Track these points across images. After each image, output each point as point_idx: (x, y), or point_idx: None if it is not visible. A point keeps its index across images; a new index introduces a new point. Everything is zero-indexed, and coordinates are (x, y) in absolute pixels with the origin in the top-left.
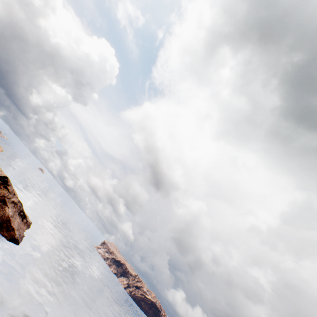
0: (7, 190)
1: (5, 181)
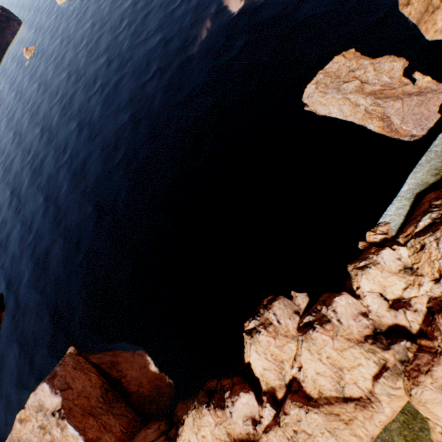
0: None
1: None
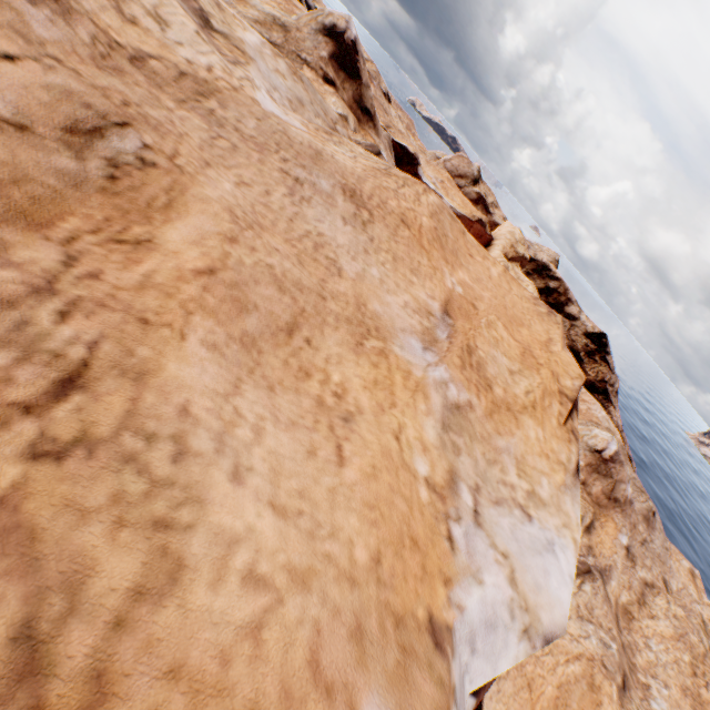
0: (604, 366)
1: (600, 343)
